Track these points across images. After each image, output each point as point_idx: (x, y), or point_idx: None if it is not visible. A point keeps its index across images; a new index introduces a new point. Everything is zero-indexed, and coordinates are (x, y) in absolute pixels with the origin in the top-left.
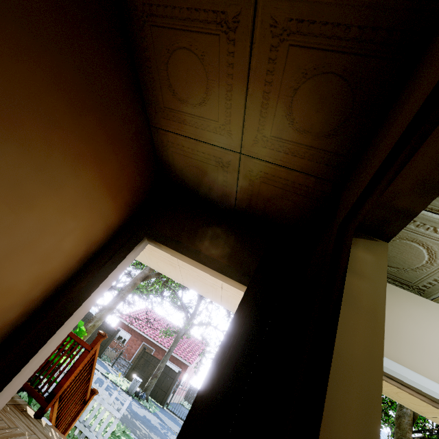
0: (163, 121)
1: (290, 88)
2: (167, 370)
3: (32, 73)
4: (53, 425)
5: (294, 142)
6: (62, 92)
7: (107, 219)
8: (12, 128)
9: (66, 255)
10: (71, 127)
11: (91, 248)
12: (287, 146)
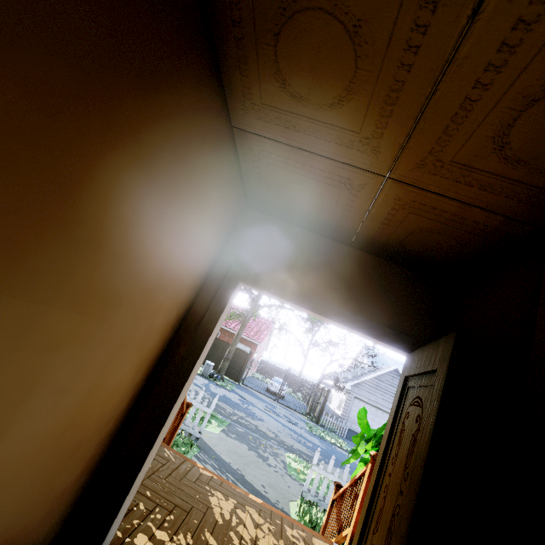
0: (257, 122)
1: (524, 98)
2: (238, 352)
3: (81, 131)
4: (163, 443)
5: (492, 173)
6: (124, 139)
7: (193, 272)
8: (77, 228)
9: (159, 330)
10: (143, 185)
11: (181, 310)
12: (476, 177)
